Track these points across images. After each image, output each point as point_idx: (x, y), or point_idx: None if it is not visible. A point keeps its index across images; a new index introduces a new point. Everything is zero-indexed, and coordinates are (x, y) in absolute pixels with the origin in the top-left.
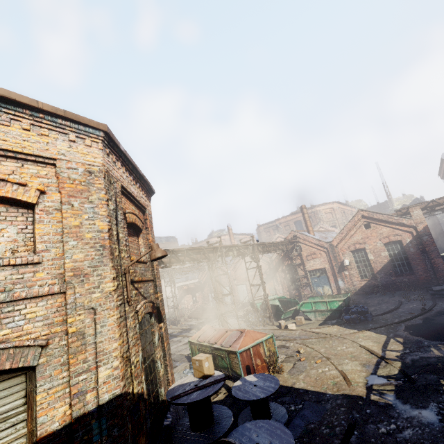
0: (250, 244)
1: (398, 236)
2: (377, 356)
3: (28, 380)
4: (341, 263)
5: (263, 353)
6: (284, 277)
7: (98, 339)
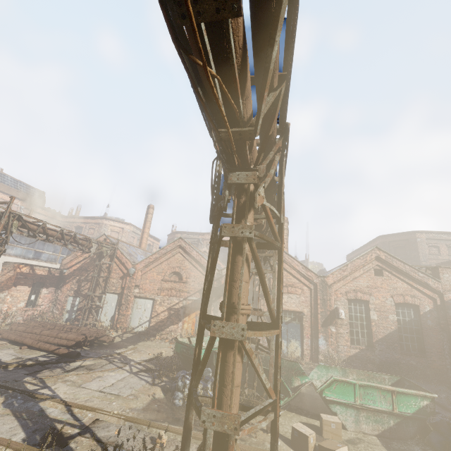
0: None
1: (416, 299)
2: None
3: None
4: (330, 312)
5: None
6: None
7: None
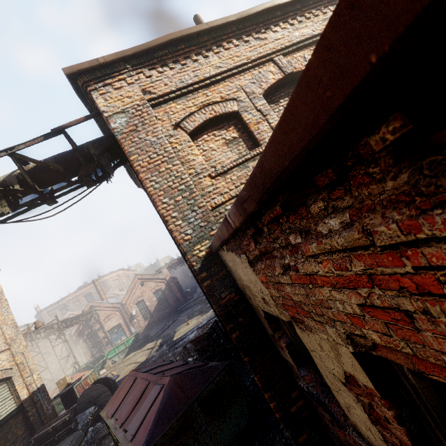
0: (56, 323)
1: (159, 286)
2: (152, 348)
3: (8, 384)
4: (131, 314)
5: (91, 382)
6: (86, 347)
7: (29, 364)
